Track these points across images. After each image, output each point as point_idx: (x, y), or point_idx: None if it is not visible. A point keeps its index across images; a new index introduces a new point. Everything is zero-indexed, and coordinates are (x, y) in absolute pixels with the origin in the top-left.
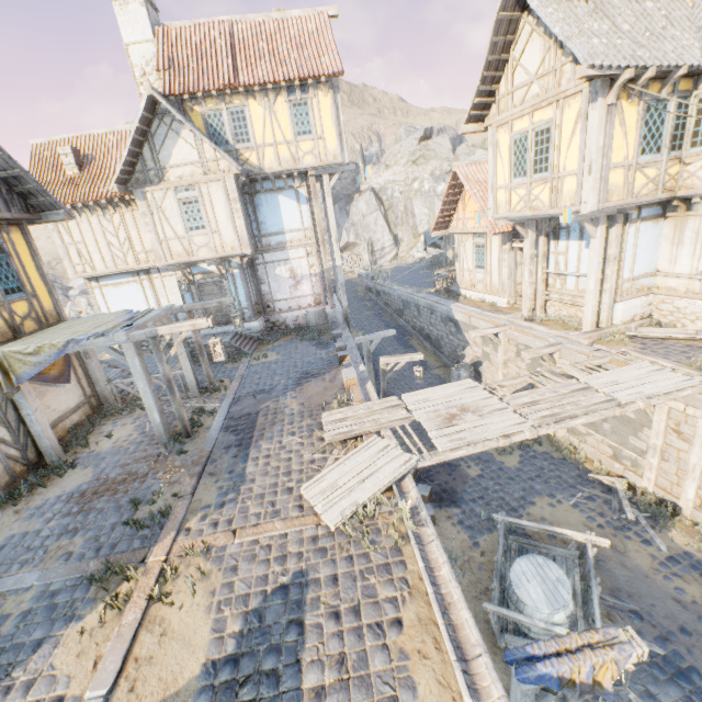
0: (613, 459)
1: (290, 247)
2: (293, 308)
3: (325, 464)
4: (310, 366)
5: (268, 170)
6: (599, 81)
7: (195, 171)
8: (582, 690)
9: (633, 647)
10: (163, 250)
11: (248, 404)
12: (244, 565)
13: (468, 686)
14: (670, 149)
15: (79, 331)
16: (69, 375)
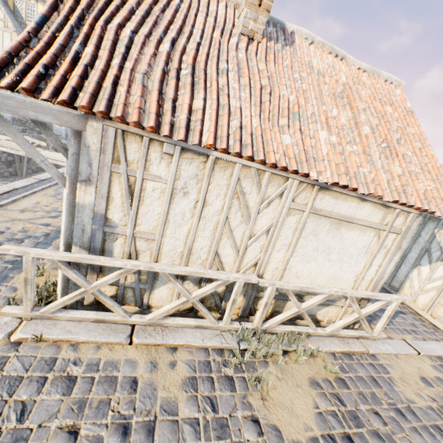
0: None
1: None
2: None
3: None
4: None
5: None
6: None
7: (1, 24)
8: None
9: None
10: None
11: None
12: None
13: None
14: None
15: None
16: None
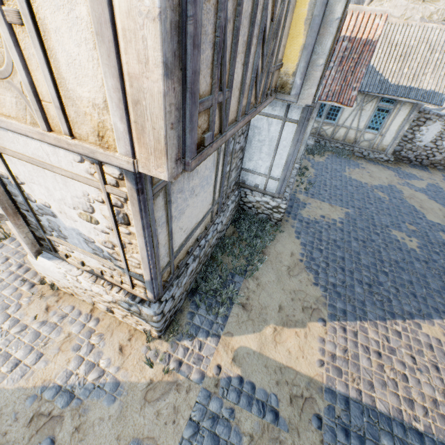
0: None
1: None
2: None
3: None
4: None
5: None
6: None
7: None
8: None
9: None
10: None
11: None
12: None
13: None
14: None
15: None
16: None
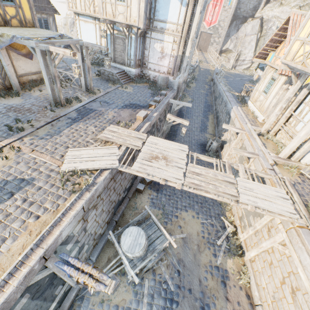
0: (239, 218)
1: (166, 33)
2: (156, 70)
3: (90, 146)
4: (137, 102)
5: None
6: None
7: None
8: (81, 283)
9: (105, 288)
10: (103, 8)
11: (96, 105)
12: (22, 164)
13: (26, 254)
14: None
15: (22, 33)
16: (32, 56)
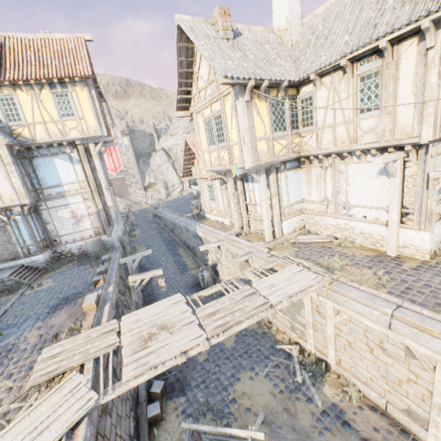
0: (292, 329)
1: (68, 195)
2: (77, 240)
3: (16, 416)
4: (72, 291)
5: (40, 141)
6: (237, 87)
7: None
8: None
9: None
10: None
11: None
12: None
13: None
14: (292, 128)
15: None
16: None
